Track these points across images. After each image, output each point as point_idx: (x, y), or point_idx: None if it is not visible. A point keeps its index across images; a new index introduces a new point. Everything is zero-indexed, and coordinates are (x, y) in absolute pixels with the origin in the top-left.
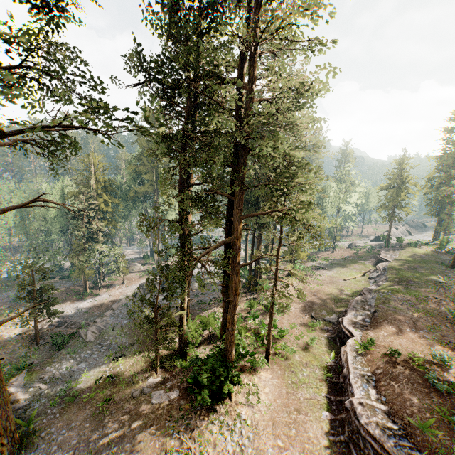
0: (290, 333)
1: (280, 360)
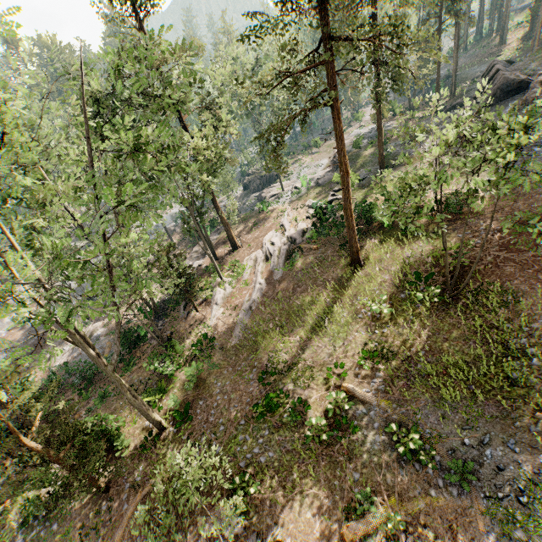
0: None
1: None
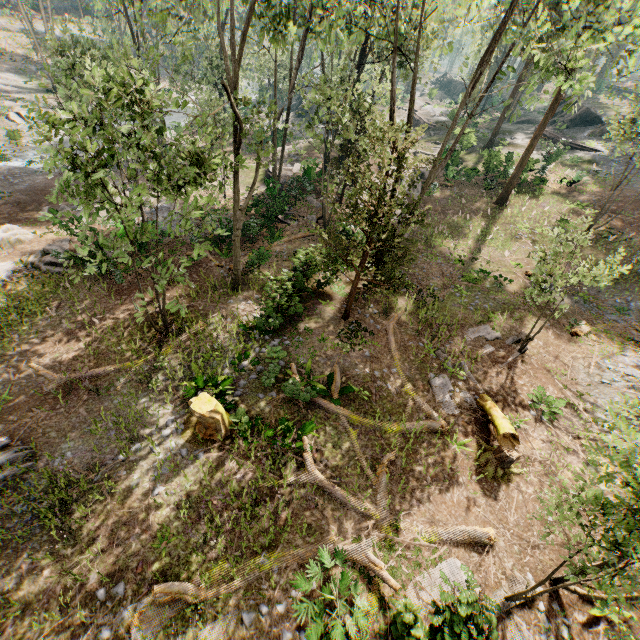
0: None
1: None
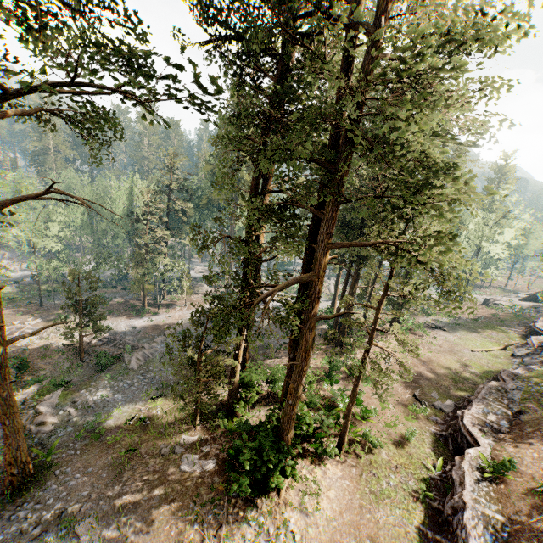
0: (379, 415)
1: (358, 453)
